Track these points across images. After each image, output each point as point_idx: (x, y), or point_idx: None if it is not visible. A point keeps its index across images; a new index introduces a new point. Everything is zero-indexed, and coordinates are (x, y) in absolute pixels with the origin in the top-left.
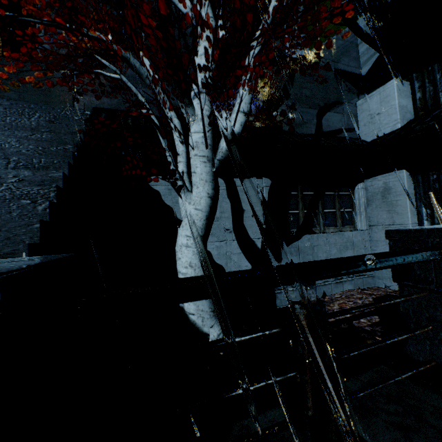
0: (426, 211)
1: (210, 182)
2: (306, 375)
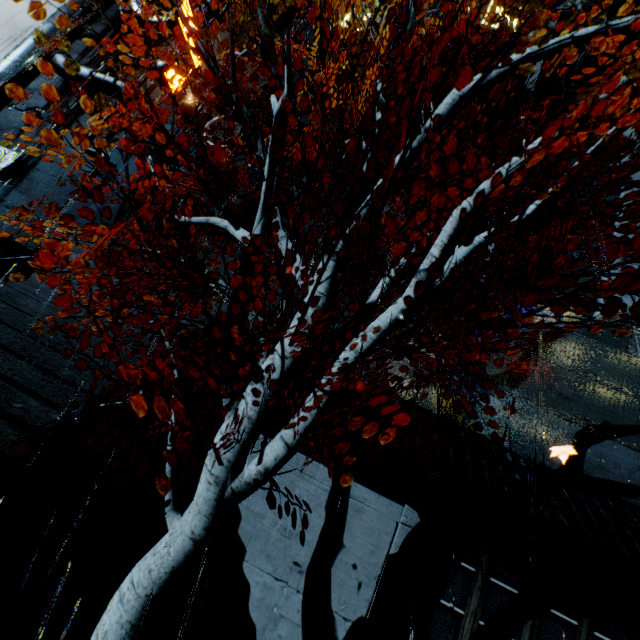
0: None
1: (206, 516)
2: None
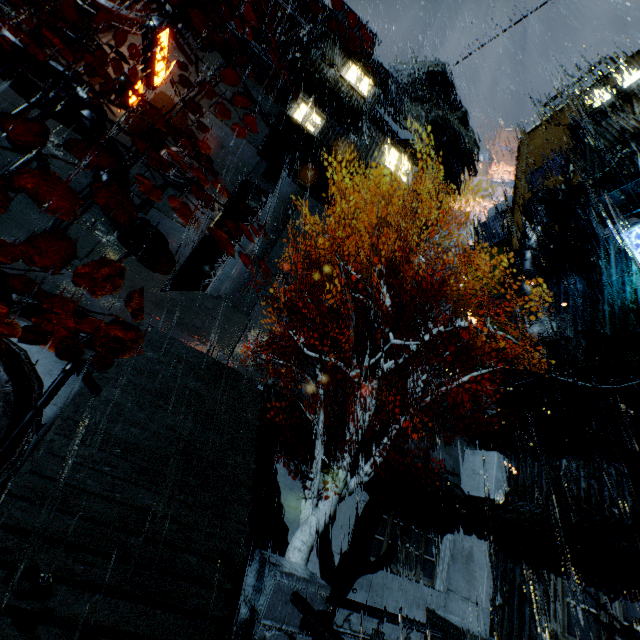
0: (500, 599)
1: (334, 505)
2: None
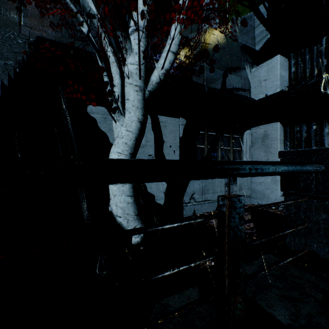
0: None
1: (141, 109)
2: (225, 258)
